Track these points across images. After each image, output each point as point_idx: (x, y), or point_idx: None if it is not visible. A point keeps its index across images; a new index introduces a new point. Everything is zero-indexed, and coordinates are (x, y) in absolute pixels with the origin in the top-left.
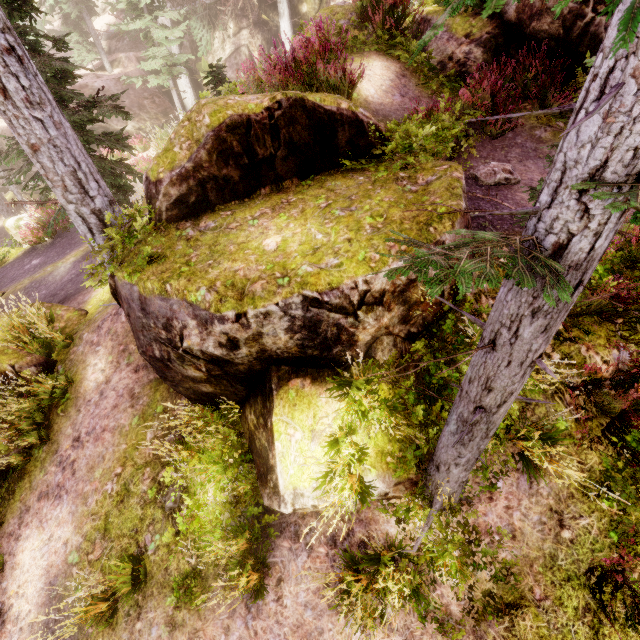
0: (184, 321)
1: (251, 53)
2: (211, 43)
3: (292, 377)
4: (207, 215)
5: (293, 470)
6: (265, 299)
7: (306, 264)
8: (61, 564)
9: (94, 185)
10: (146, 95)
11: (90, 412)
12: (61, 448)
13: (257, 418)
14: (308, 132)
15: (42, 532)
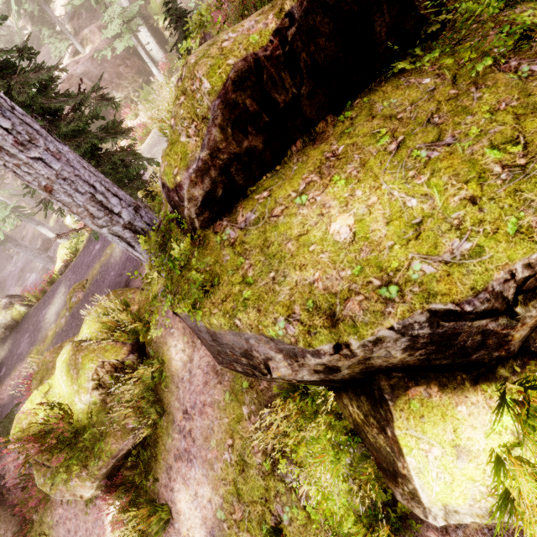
0: (266, 354)
1: None
2: None
3: (410, 385)
4: (240, 204)
5: (438, 487)
6: (371, 324)
7: (416, 259)
8: (213, 518)
9: (115, 201)
10: (118, 62)
11: (187, 388)
12: (176, 419)
13: (364, 415)
14: (334, 42)
15: (188, 488)
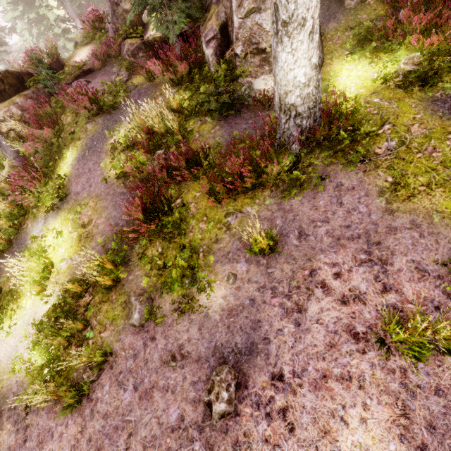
0: None
1: None
2: None
3: None
4: None
5: None
6: None
7: None
8: None
9: None
10: None
11: None
12: None
13: None
14: (14, 80)
15: None
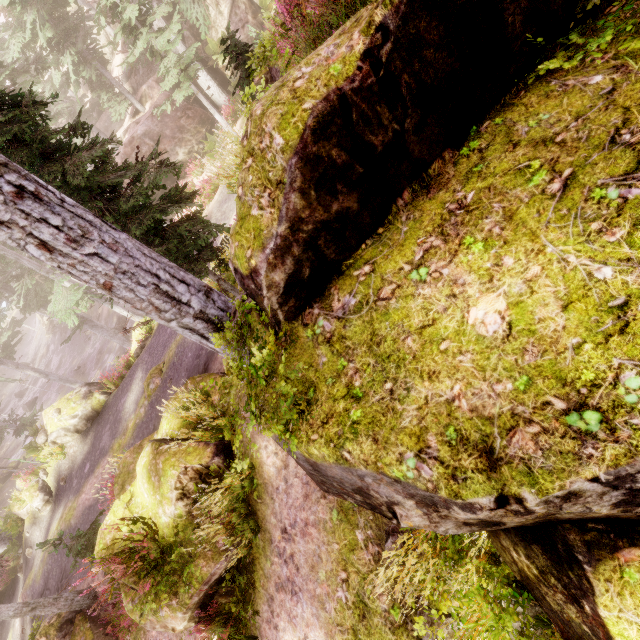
0: (390, 498)
1: None
2: (207, 15)
3: (620, 545)
4: (334, 284)
5: None
6: (559, 472)
7: (629, 369)
8: None
9: (182, 288)
10: (179, 114)
11: (284, 501)
12: (274, 538)
13: (539, 571)
14: (446, 50)
15: (295, 629)
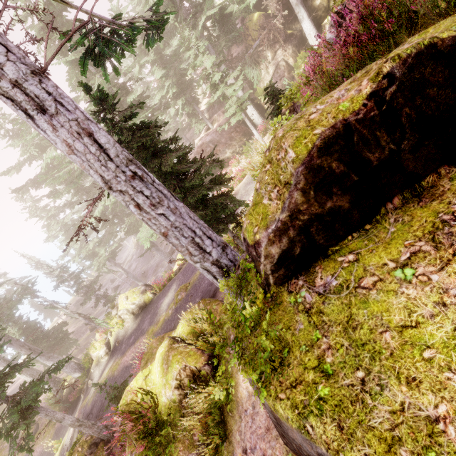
0: None
1: (287, 62)
2: (259, 75)
3: None
4: (319, 264)
5: None
6: None
7: None
8: None
9: (208, 242)
10: (232, 130)
11: (249, 424)
12: (235, 453)
13: None
14: (450, 88)
15: None
